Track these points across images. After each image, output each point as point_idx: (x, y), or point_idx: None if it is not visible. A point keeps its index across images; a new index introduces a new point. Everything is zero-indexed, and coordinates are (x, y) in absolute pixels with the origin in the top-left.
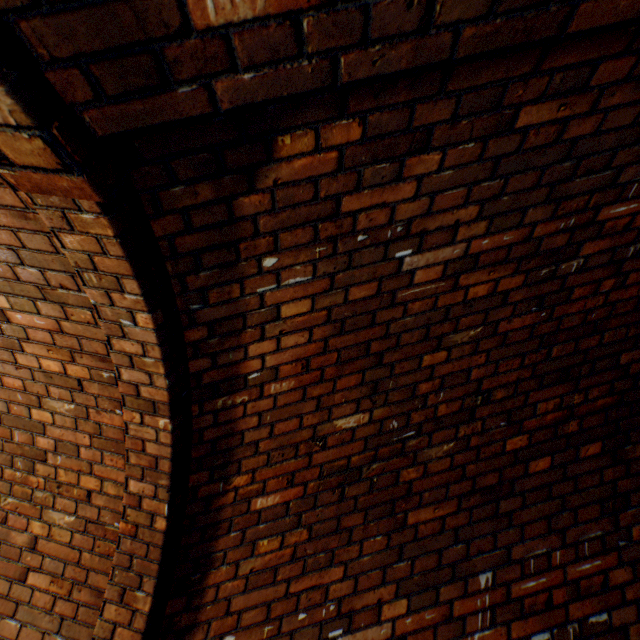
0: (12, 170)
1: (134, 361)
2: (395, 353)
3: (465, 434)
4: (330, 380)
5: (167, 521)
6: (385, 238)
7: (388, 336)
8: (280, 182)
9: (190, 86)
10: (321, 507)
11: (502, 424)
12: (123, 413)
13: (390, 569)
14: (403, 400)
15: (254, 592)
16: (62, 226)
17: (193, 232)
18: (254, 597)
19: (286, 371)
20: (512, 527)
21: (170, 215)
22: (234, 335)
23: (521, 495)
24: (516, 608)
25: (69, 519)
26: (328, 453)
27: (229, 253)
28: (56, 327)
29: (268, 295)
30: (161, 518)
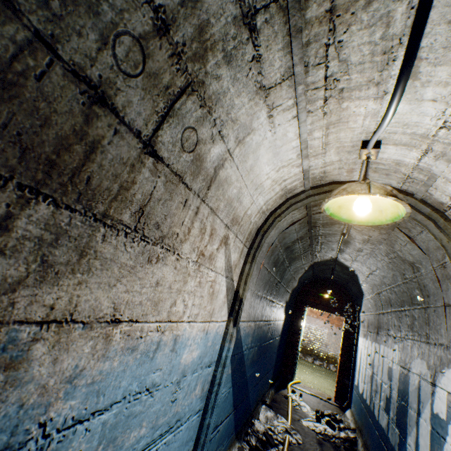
0: None
1: None
2: None
3: None
4: None
5: None
6: None
7: None
8: None
9: None
10: None
11: None
12: None
13: None
14: None
15: None
16: None
17: None
18: None
19: None
20: None
21: None
22: None
23: None
24: None
25: None
26: None
27: None
28: None
29: None
30: None
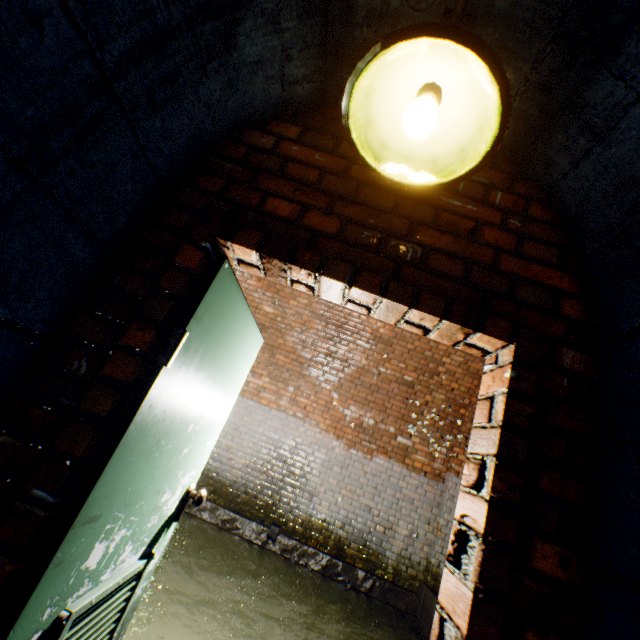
0: None
1: None
2: None
3: None
4: None
5: None
6: None
7: None
8: None
9: None
10: None
11: None
12: (481, 364)
13: None
14: None
15: None
16: None
17: None
18: None
19: None
20: None
21: None
22: None
23: None
24: None
25: (442, 397)
26: None
27: None
28: None
29: None
30: None
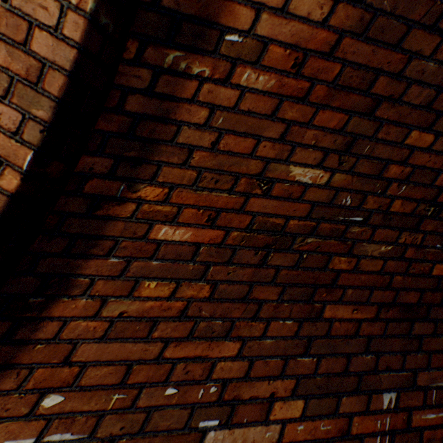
0: None
1: None
2: (391, 109)
3: (404, 242)
4: (312, 105)
5: (21, 180)
6: None
7: (399, 78)
8: None
9: None
10: (235, 266)
11: (437, 246)
12: None
13: (292, 362)
14: (368, 176)
15: (114, 344)
16: None
17: None
18: (112, 351)
19: (273, 58)
20: (421, 352)
21: None
22: None
23: (434, 323)
24: (415, 439)
25: None
26: (267, 204)
27: None
28: None
29: None
30: (12, 173)
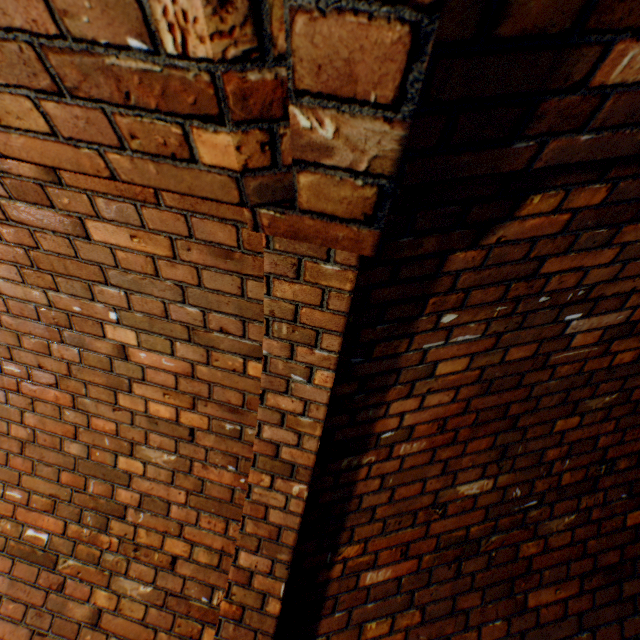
0: (281, 212)
1: (285, 419)
2: (530, 416)
3: (586, 505)
4: (461, 442)
5: (281, 604)
6: (563, 300)
7: (528, 398)
8: (502, 239)
9: (527, 142)
10: (435, 584)
11: (623, 496)
12: (236, 470)
13: None
14: (529, 466)
15: None
16: (284, 273)
17: (393, 284)
18: None
19: (420, 431)
20: (637, 614)
21: (381, 265)
22: (381, 391)
23: None
24: None
25: (144, 590)
26: (446, 522)
27: (415, 307)
28: (186, 370)
29: (431, 351)
30: (274, 599)
